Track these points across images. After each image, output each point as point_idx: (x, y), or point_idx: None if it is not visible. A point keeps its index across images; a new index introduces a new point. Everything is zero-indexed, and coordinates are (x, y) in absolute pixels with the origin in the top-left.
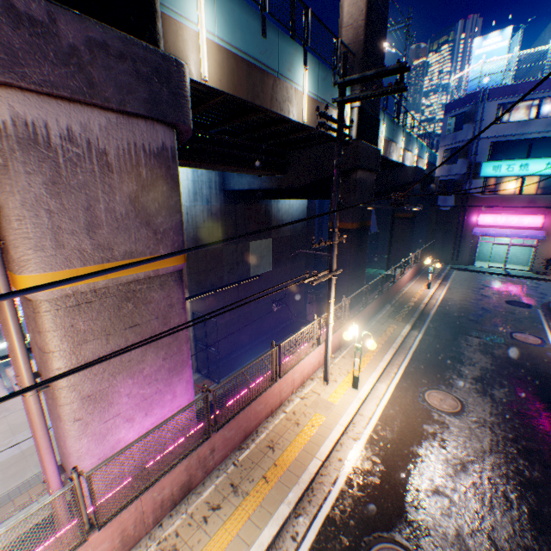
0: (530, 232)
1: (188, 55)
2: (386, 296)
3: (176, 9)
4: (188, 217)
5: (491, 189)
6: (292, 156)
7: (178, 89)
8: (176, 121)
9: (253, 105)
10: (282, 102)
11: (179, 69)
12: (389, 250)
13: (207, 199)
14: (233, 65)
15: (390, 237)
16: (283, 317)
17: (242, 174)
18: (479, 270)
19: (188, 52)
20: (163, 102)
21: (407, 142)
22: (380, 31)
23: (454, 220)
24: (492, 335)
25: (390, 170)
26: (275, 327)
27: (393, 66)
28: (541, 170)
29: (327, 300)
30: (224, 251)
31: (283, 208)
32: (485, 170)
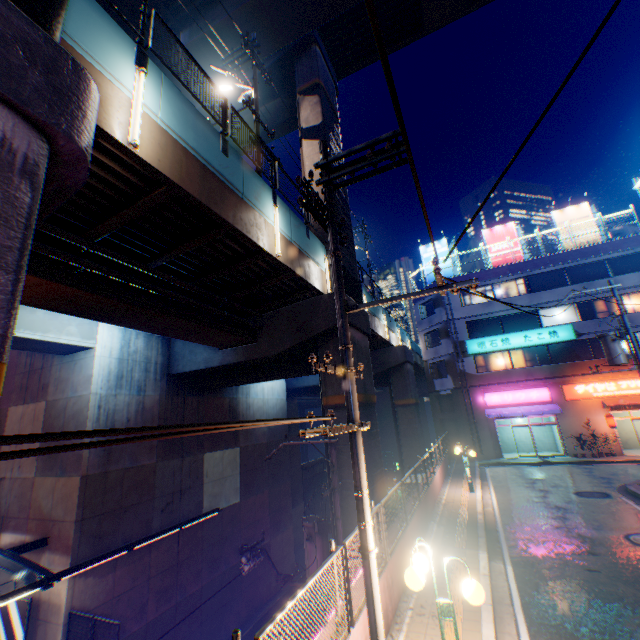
0: (544, 407)
1: (110, 109)
2: (426, 507)
3: (101, 62)
4: (101, 411)
5: (484, 366)
6: (264, 318)
7: (69, 91)
8: (49, 122)
9: (209, 211)
10: (249, 224)
11: (79, 73)
12: (400, 449)
13: (140, 385)
14: (182, 157)
15: (396, 431)
16: (262, 593)
17: (197, 349)
18: (514, 461)
19: (111, 106)
20: (26, 83)
21: (389, 321)
22: (345, 210)
23: (460, 403)
24: (607, 544)
25: (378, 351)
26: (247, 620)
27: (387, 135)
28: (522, 342)
29: (355, 489)
30: (158, 470)
31: (255, 403)
32: (472, 347)
